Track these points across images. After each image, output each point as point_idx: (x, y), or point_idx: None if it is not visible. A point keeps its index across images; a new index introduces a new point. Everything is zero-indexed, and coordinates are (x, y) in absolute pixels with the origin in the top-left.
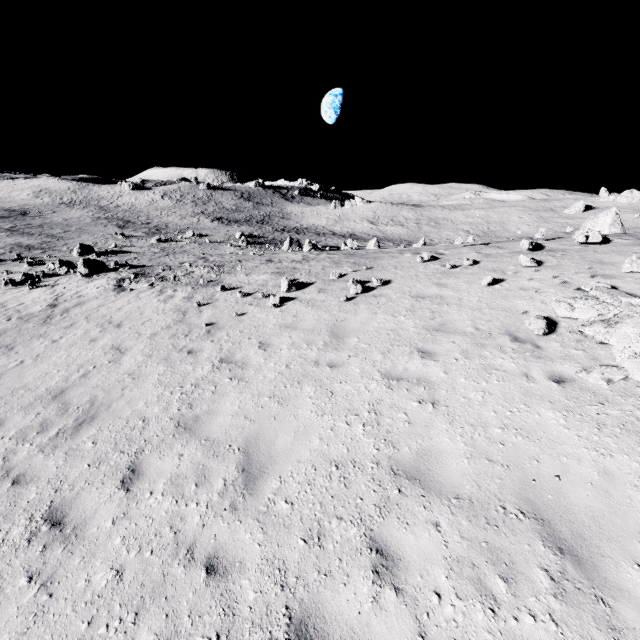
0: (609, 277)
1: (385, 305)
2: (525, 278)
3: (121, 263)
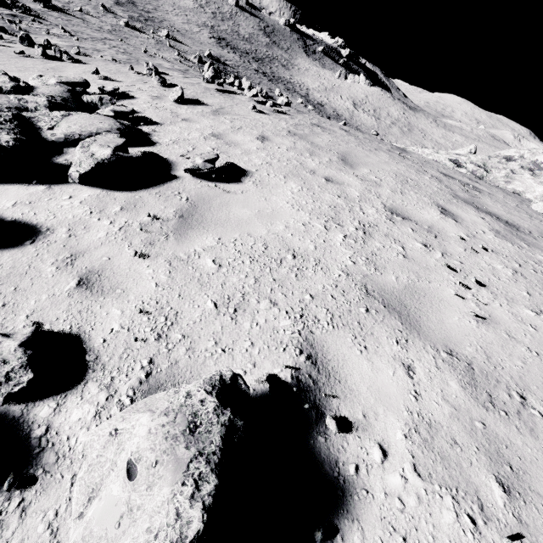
0: (156, 98)
1: (24, 63)
2: (119, 80)
3: (17, 4)
